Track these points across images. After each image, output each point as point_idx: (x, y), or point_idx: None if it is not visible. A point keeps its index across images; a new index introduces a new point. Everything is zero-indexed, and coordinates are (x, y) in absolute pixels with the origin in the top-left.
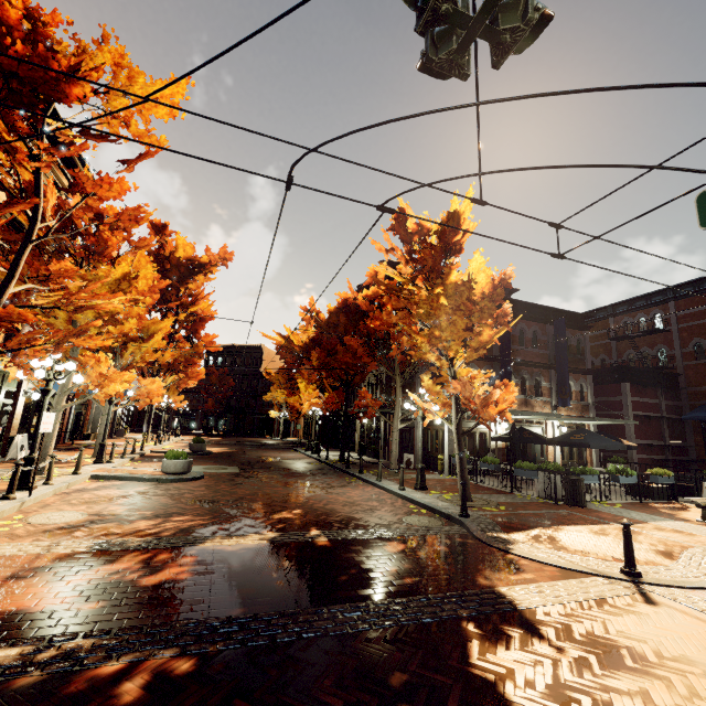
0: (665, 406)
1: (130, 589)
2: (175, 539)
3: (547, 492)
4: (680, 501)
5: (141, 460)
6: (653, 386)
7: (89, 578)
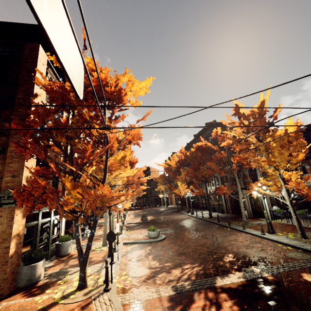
0: None
1: None
2: (202, 282)
3: None
4: None
5: (128, 229)
6: None
7: None
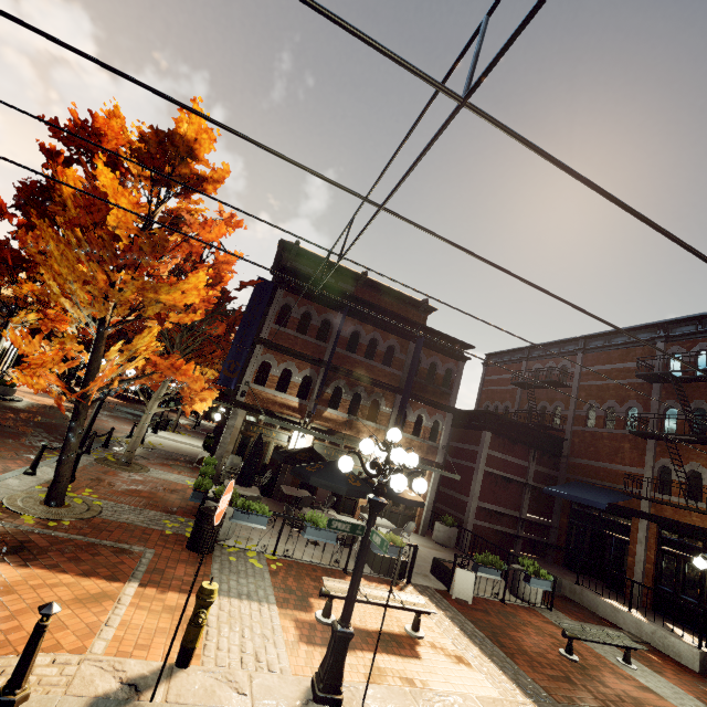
0: (536, 472)
1: None
2: None
3: None
4: (415, 584)
5: None
6: (527, 445)
7: None
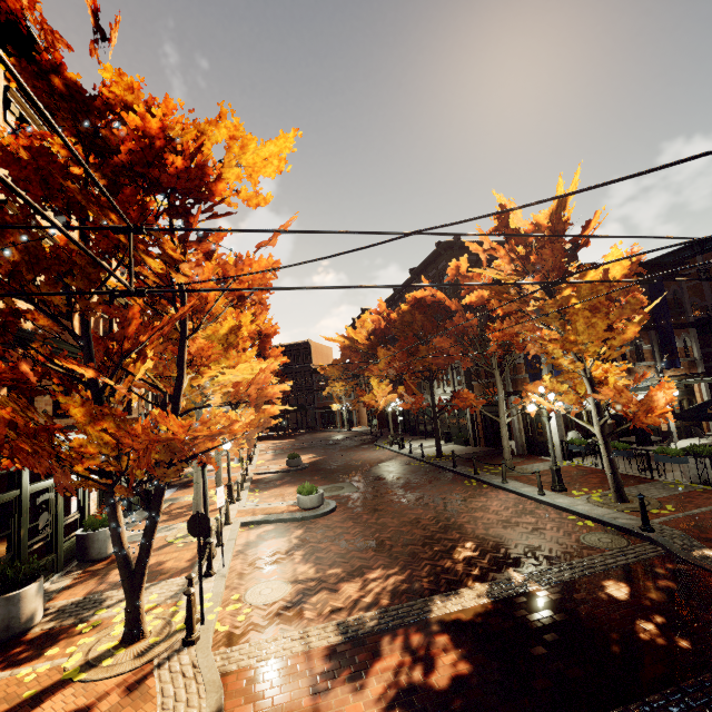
0: None
1: (435, 696)
2: (402, 610)
3: (702, 478)
4: None
5: (257, 488)
6: None
7: (383, 684)
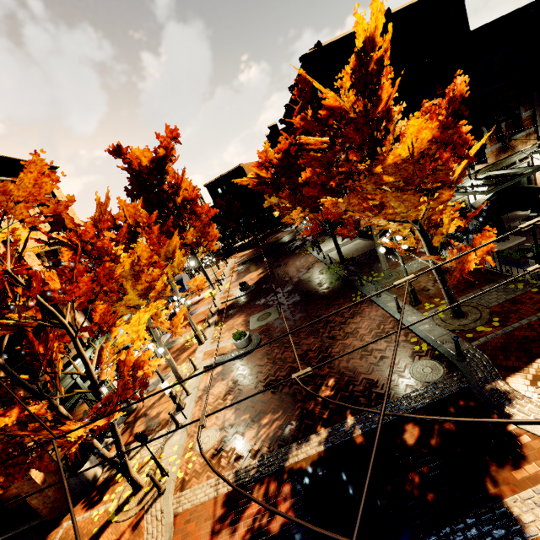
0: None
1: None
2: (272, 458)
3: None
4: None
5: (220, 321)
6: None
7: (246, 528)
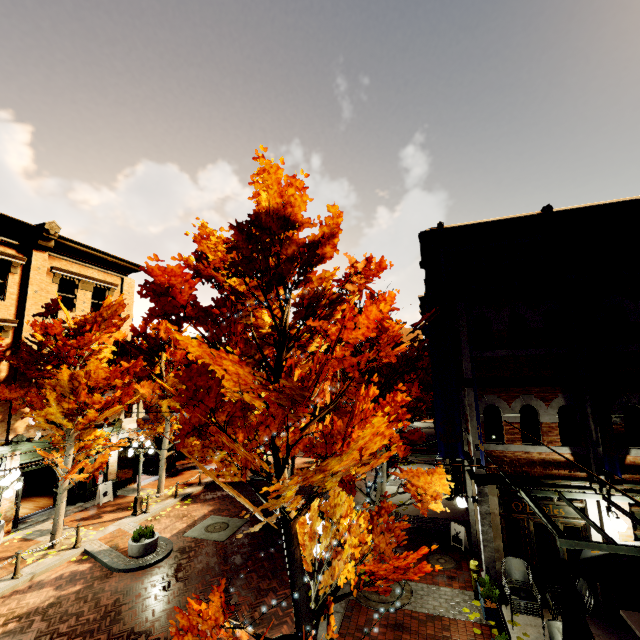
0: None
1: None
2: None
3: None
4: None
5: (194, 497)
6: None
7: None
